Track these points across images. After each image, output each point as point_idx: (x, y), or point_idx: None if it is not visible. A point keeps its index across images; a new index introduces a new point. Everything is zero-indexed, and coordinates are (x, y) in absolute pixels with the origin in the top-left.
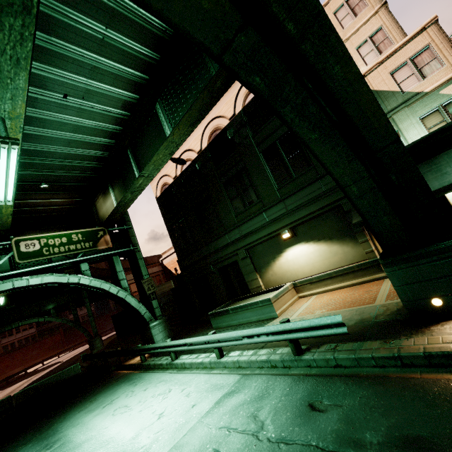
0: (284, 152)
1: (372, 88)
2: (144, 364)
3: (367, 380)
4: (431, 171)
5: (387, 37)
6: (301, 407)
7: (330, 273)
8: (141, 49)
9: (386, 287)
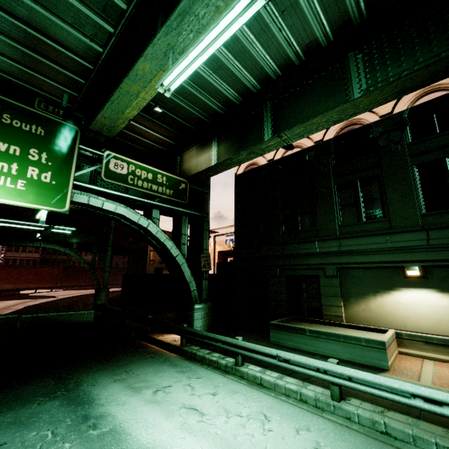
0: None
1: None
2: (185, 350)
3: None
4: None
5: None
6: None
7: None
8: None
9: None
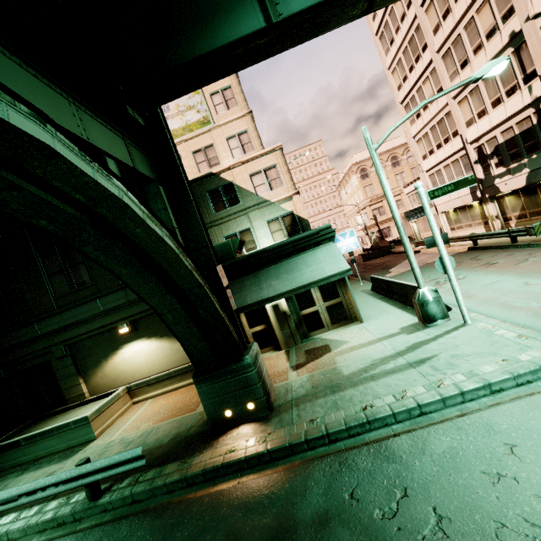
0: None
1: (235, 182)
2: None
3: (151, 514)
4: (255, 284)
5: (250, 142)
6: None
7: (170, 373)
8: None
9: None
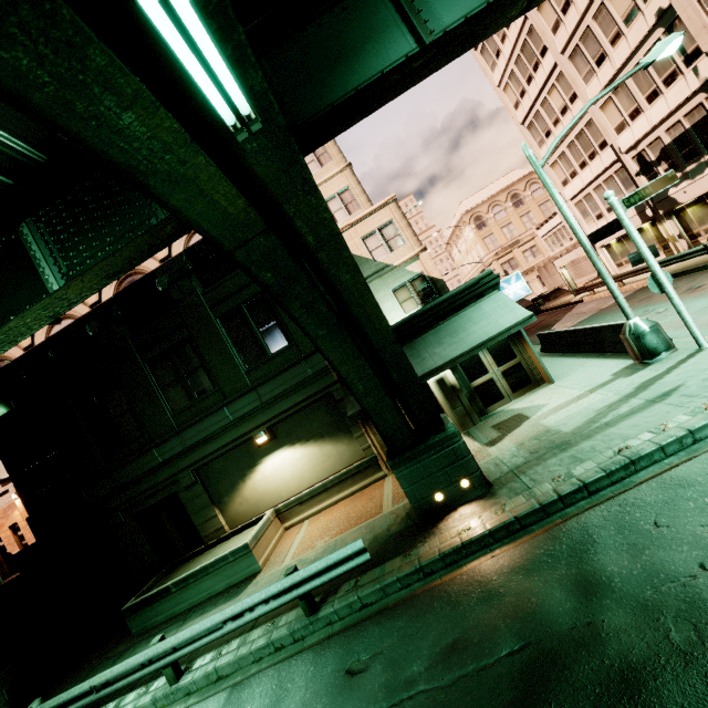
0: (255, 320)
1: None
2: None
3: (399, 608)
4: (413, 356)
5: (355, 200)
6: (337, 681)
7: (325, 484)
8: (9, 140)
9: (389, 488)
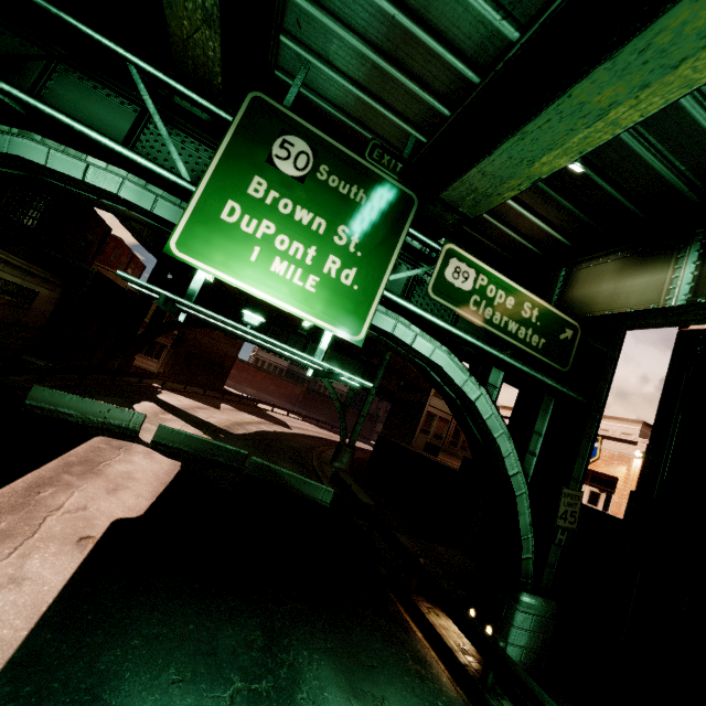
0: None
1: None
2: (491, 705)
3: None
4: None
5: None
6: None
7: None
8: None
9: None
